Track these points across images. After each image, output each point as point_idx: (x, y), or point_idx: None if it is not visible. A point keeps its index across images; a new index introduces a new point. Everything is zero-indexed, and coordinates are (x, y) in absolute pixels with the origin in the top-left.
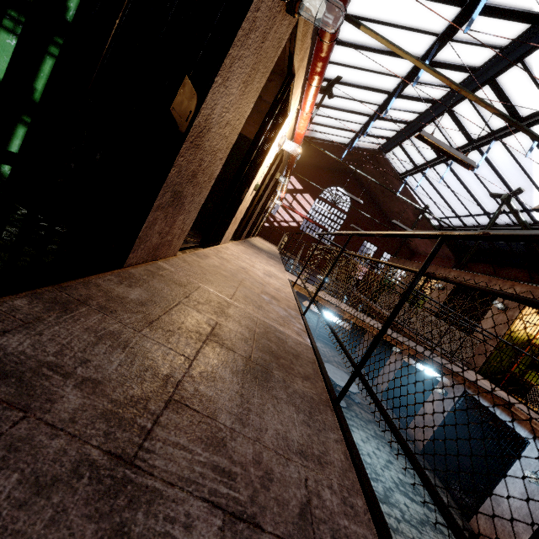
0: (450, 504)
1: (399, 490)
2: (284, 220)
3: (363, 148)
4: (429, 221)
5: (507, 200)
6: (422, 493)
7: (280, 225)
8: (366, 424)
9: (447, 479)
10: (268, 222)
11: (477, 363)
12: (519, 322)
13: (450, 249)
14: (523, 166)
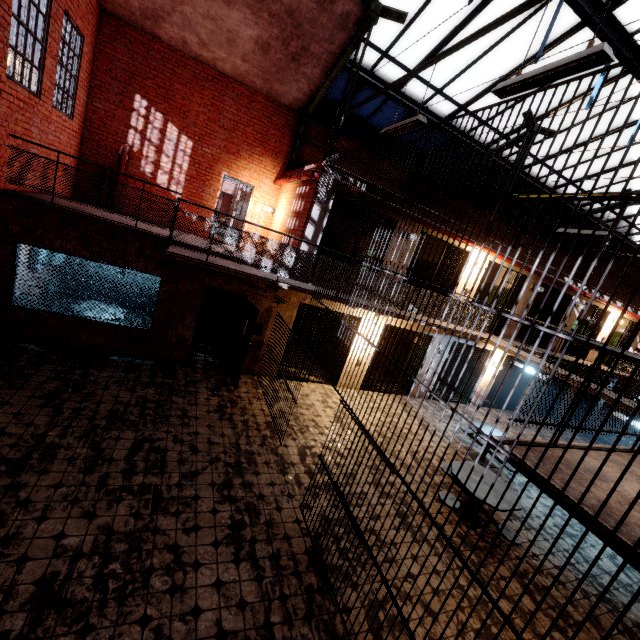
0: None
1: (609, 557)
2: None
3: None
4: None
5: None
6: None
7: None
8: None
9: None
10: None
11: None
12: None
13: None
14: None
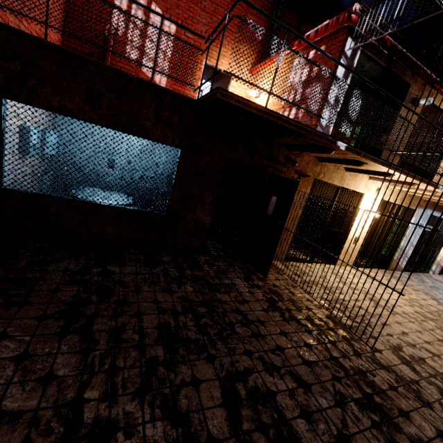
0: None
1: None
2: None
3: None
4: None
5: None
6: None
7: None
8: None
9: None
10: None
11: None
12: None
13: None
14: None
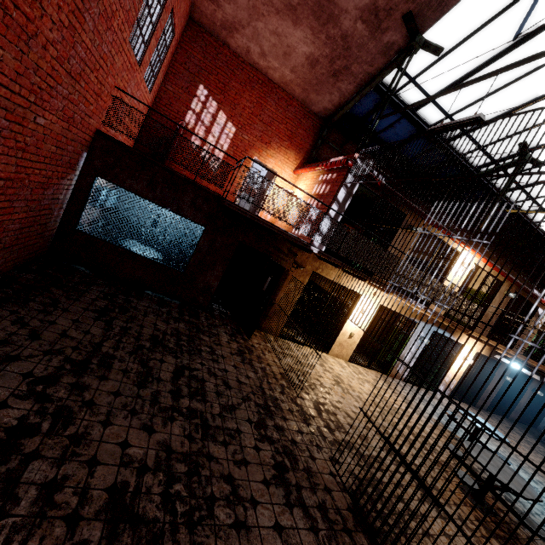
0: None
1: None
2: None
3: None
4: None
5: None
6: None
7: None
8: None
9: None
10: None
11: None
12: None
13: None
14: None
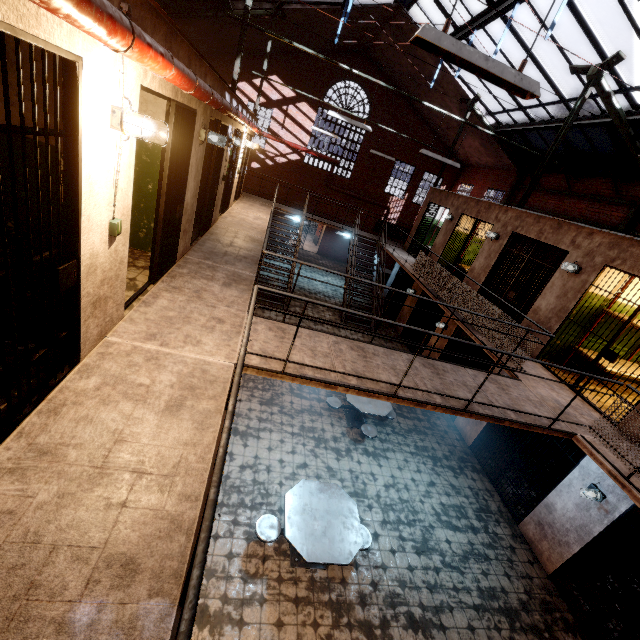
0: (498, 510)
1: (441, 522)
2: (279, 153)
3: (370, 6)
4: (481, 121)
5: (596, 78)
6: (468, 511)
7: (275, 162)
8: (405, 437)
9: (497, 479)
10: (257, 162)
11: (537, 347)
12: (594, 290)
13: (512, 158)
14: (630, 8)
